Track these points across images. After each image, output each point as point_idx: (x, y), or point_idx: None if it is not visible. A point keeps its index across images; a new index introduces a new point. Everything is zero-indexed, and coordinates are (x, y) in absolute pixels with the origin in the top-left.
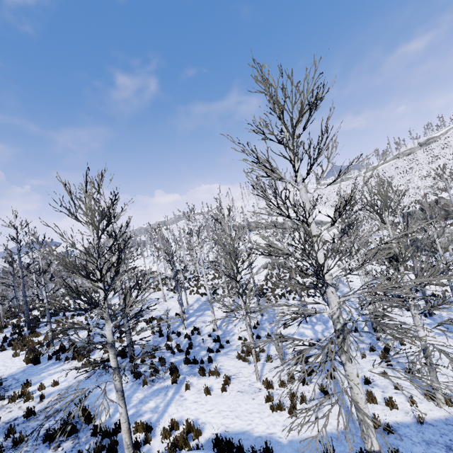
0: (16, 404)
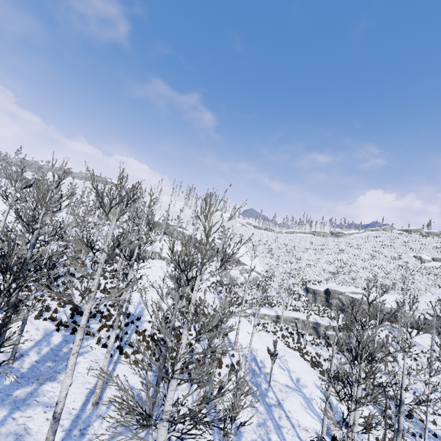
0: None
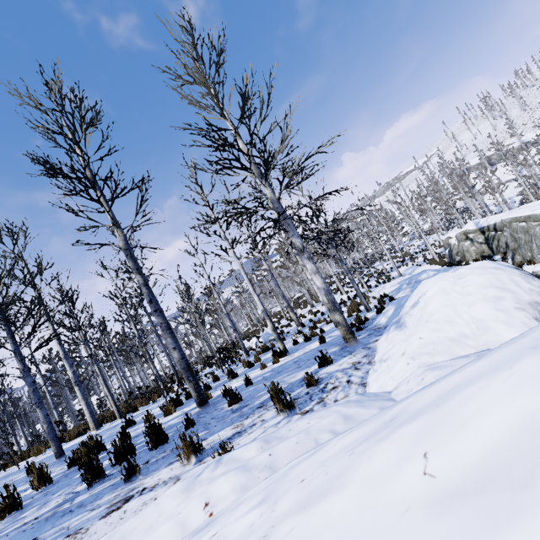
0: (427, 255)
